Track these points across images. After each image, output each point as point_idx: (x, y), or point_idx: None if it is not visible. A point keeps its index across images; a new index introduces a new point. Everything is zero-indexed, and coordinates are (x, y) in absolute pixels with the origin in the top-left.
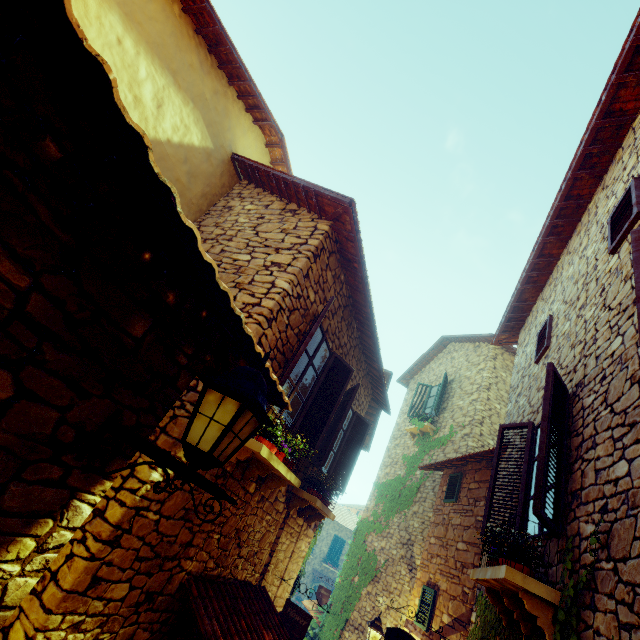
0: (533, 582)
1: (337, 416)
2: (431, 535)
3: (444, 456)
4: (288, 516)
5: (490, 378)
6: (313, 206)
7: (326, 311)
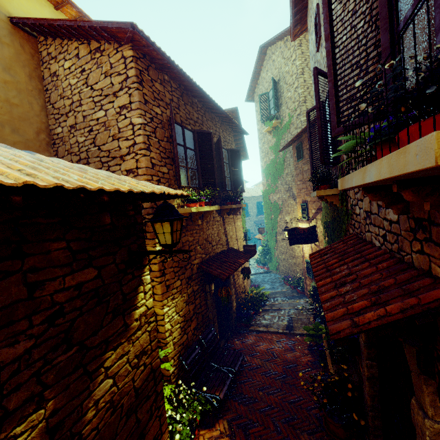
0: (328, 191)
1: (219, 161)
2: (297, 181)
3: (291, 135)
4: (224, 219)
5: (301, 64)
6: (108, 37)
7: (173, 118)
